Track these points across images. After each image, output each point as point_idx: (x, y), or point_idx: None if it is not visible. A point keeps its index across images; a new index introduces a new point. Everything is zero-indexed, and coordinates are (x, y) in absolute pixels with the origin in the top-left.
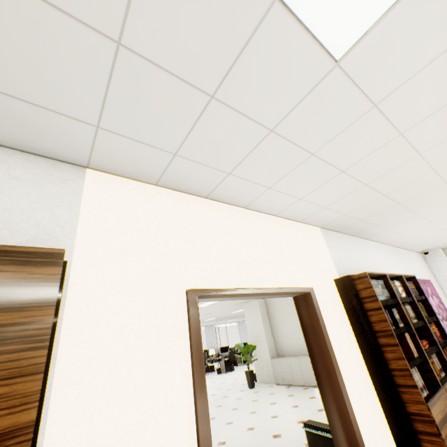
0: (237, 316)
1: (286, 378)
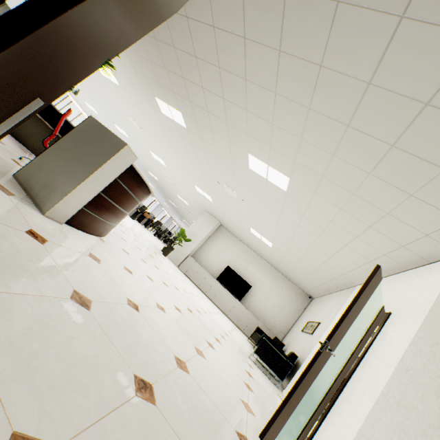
0: (167, 194)
1: (190, 272)
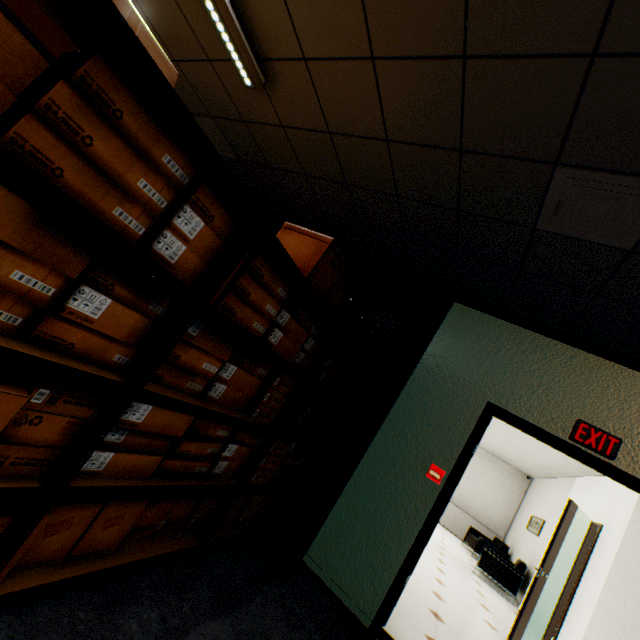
0: None
1: None
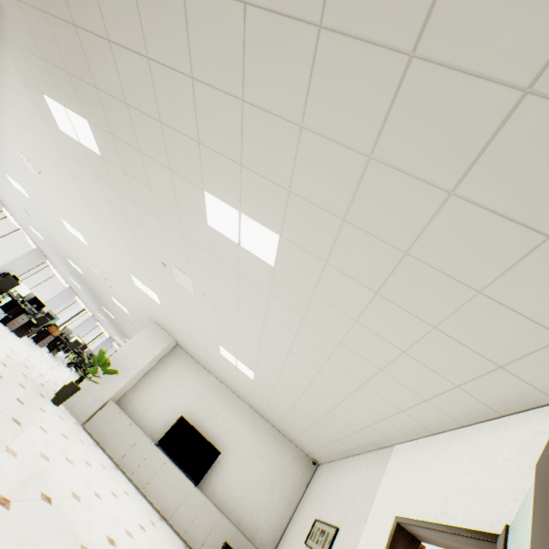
0: (98, 296)
1: (105, 435)
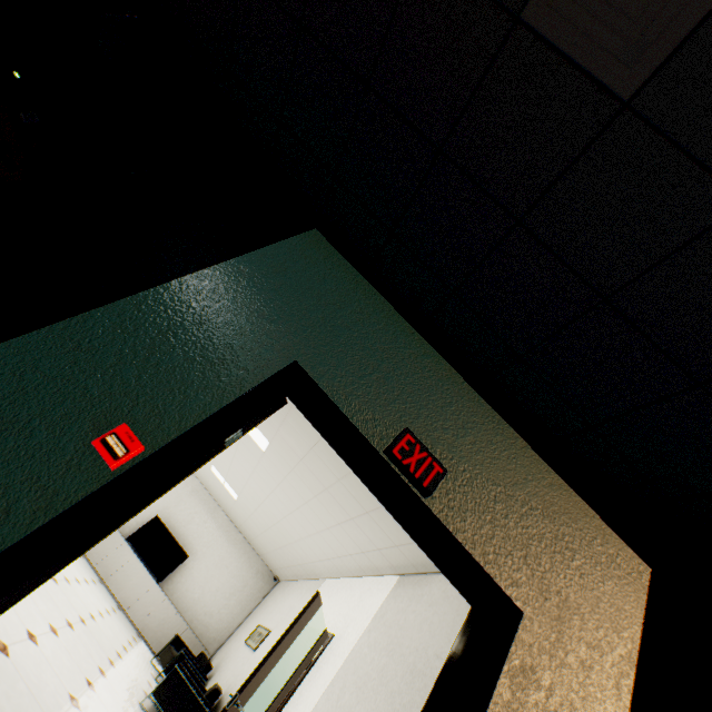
0: None
1: None
